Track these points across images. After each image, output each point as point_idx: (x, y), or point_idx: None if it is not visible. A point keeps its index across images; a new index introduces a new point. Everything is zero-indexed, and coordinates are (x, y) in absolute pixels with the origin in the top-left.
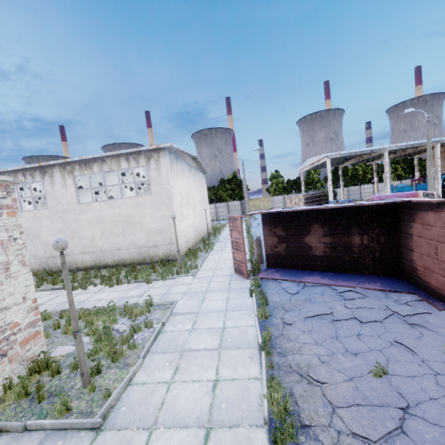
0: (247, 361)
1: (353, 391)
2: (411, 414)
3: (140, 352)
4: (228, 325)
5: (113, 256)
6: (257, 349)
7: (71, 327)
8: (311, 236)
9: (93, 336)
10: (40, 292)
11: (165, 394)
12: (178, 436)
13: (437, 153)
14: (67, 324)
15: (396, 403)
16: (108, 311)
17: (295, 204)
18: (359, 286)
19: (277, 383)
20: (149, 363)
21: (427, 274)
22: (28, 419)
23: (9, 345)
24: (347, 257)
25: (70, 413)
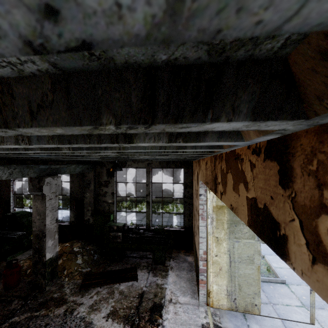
0: None
1: None
2: None
3: None
4: None
5: (156, 195)
6: None
7: None
8: None
9: None
10: (126, 213)
11: None
12: None
13: None
14: None
15: None
16: None
17: None
18: None
19: None
20: (269, 259)
21: None
22: None
23: None
24: None
25: None
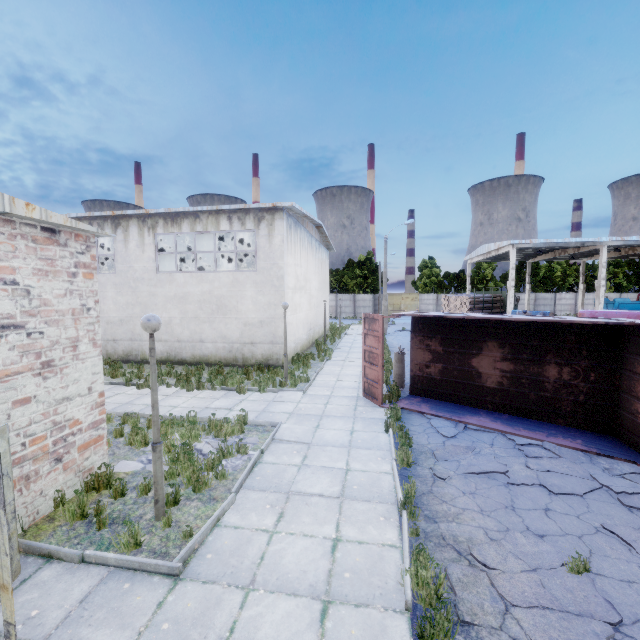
0: (381, 520)
1: (537, 588)
2: (626, 634)
3: (230, 485)
4: (353, 466)
5: (194, 349)
6: (395, 506)
7: (139, 438)
8: (483, 358)
9: (169, 453)
10: None
11: (265, 546)
12: (284, 604)
13: None
14: (133, 432)
15: (603, 615)
16: (190, 423)
17: (455, 309)
18: (548, 440)
19: (426, 557)
20: (242, 501)
21: None
22: (85, 548)
23: (66, 448)
24: (534, 395)
25: (139, 549)
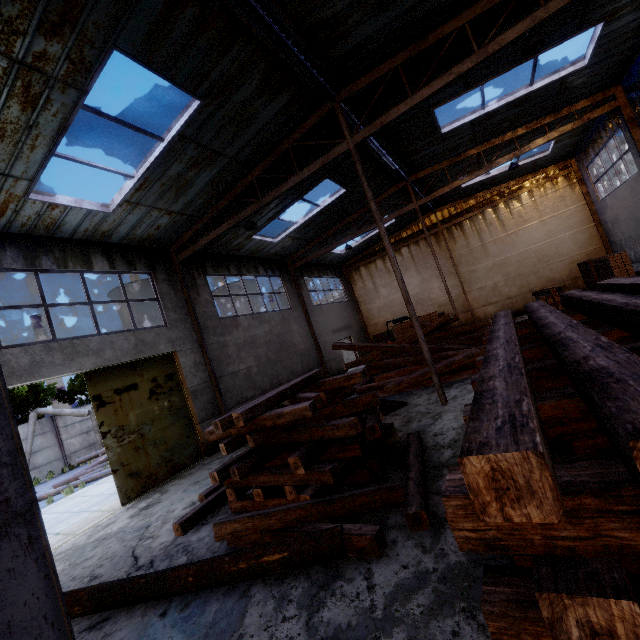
0: None
1: None
2: None
3: None
4: None
5: None
6: None
7: None
8: None
9: None
10: None
11: None
12: None
13: None
14: None
15: None
16: None
17: None
18: None
19: None
20: None
21: None
22: None
23: None
24: None
25: None
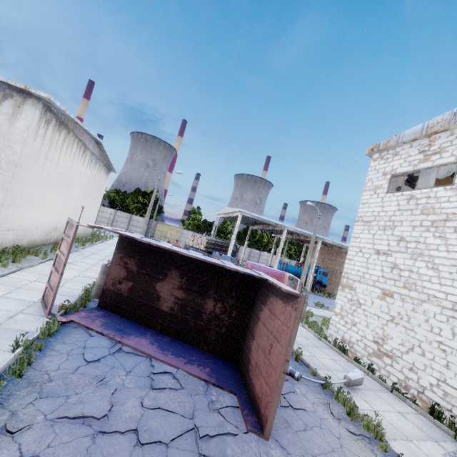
0: None
1: None
2: None
3: None
4: None
5: None
6: None
7: None
8: (165, 284)
9: None
10: None
11: None
12: None
13: (318, 247)
14: None
15: None
16: None
17: (197, 245)
18: (183, 368)
19: None
20: None
21: (256, 373)
22: None
23: None
24: (193, 323)
25: None
